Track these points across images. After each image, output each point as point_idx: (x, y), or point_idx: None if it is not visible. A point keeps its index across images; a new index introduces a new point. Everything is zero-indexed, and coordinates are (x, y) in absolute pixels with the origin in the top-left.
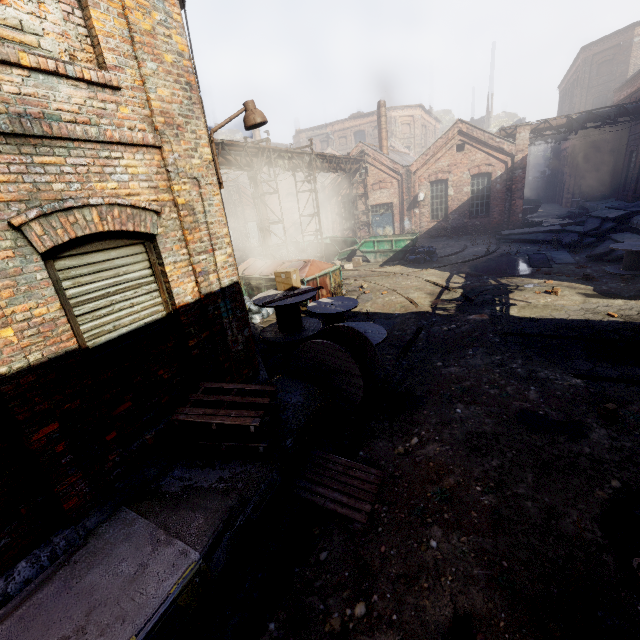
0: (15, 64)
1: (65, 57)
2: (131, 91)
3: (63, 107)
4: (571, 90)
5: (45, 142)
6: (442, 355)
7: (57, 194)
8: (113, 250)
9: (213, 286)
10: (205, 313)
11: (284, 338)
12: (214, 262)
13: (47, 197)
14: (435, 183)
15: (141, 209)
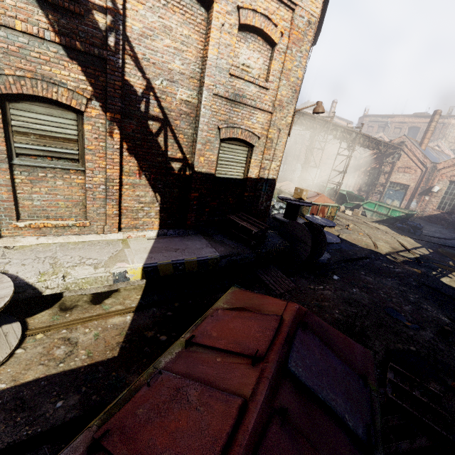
0: (243, 79)
1: (257, 76)
2: (272, 90)
3: (248, 93)
4: None
5: (238, 104)
6: (369, 272)
7: (233, 121)
8: (238, 146)
9: (265, 176)
10: (256, 185)
11: (284, 220)
12: (270, 166)
13: (230, 121)
14: (454, 183)
15: (254, 134)
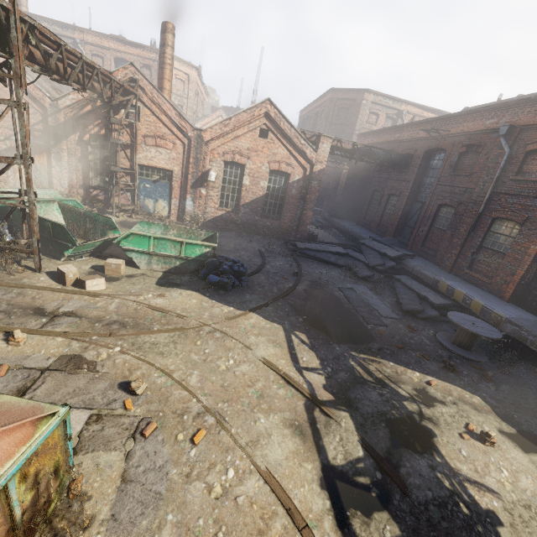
0: None
1: None
2: None
3: None
4: (314, 119)
5: None
6: None
7: None
8: None
9: None
10: None
11: None
12: None
13: None
14: (230, 164)
15: None
